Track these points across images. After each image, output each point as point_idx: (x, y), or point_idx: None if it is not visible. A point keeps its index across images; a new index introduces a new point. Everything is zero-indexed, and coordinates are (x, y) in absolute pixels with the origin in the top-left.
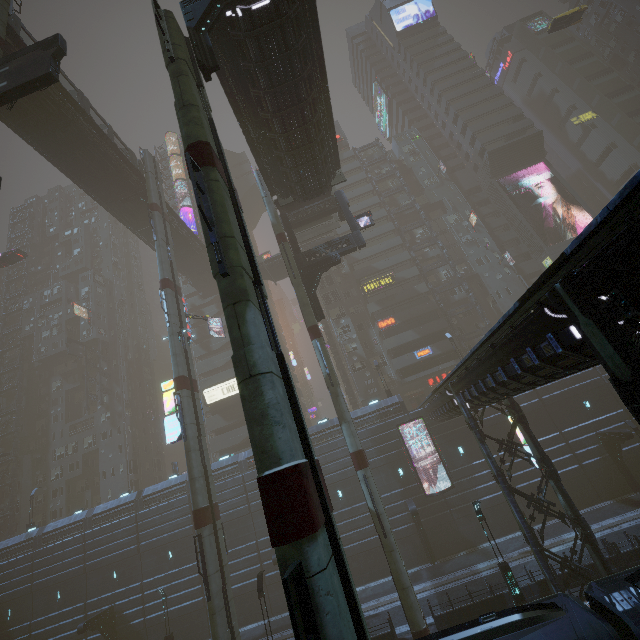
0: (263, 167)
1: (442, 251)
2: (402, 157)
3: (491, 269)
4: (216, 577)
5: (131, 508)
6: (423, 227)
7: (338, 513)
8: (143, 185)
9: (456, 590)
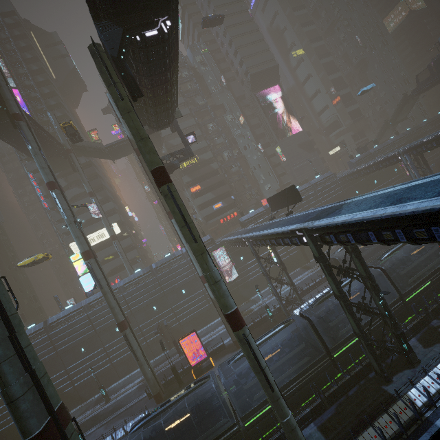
0: None
1: (225, 140)
2: (196, 65)
3: (251, 153)
4: (138, 350)
5: (42, 333)
6: (213, 122)
7: (184, 301)
8: None
9: (245, 320)
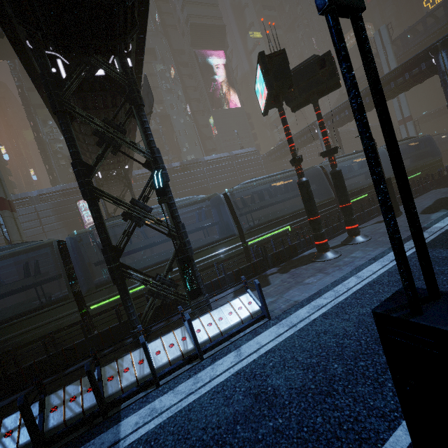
0: None
1: None
2: None
3: (178, 114)
4: None
5: None
6: None
7: None
8: None
9: None
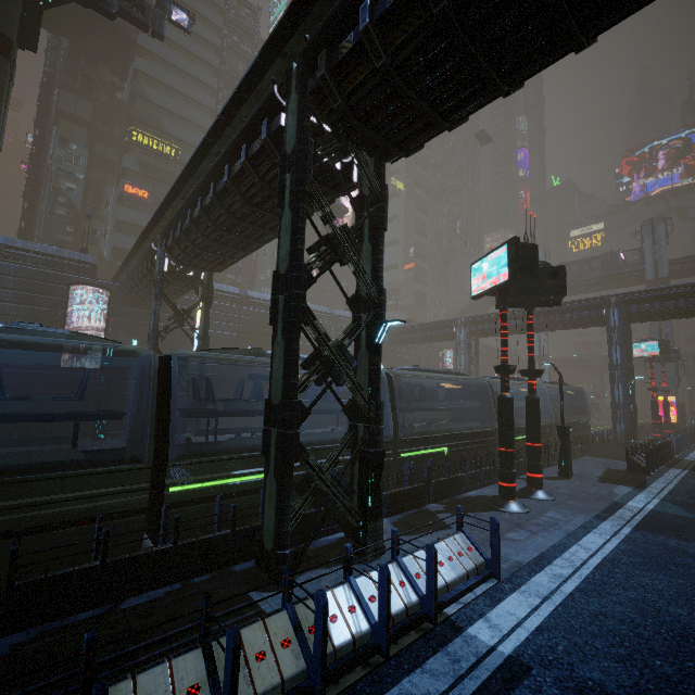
0: None
1: None
2: None
3: None
4: None
5: None
6: None
7: None
8: None
9: None
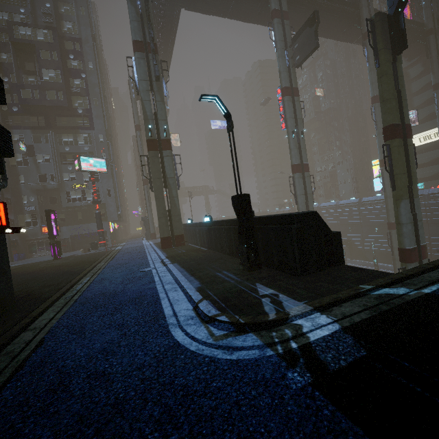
0: None
1: None
2: None
3: None
4: (397, 249)
5: (356, 205)
6: None
7: None
8: (357, 13)
9: None
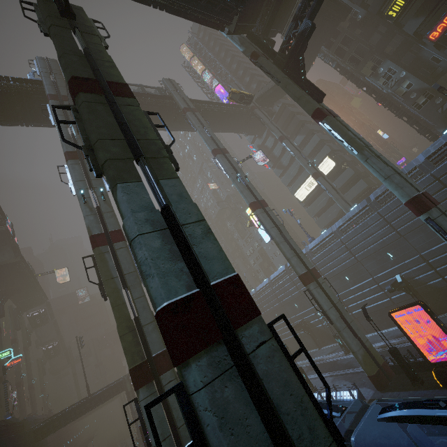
0: (196, 18)
1: None
2: None
3: None
4: (331, 311)
5: (285, 274)
6: None
7: (443, 244)
8: (175, 102)
9: None
